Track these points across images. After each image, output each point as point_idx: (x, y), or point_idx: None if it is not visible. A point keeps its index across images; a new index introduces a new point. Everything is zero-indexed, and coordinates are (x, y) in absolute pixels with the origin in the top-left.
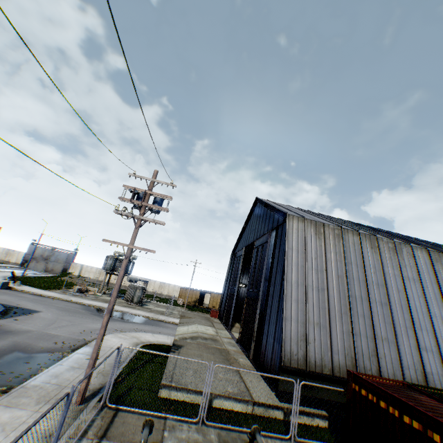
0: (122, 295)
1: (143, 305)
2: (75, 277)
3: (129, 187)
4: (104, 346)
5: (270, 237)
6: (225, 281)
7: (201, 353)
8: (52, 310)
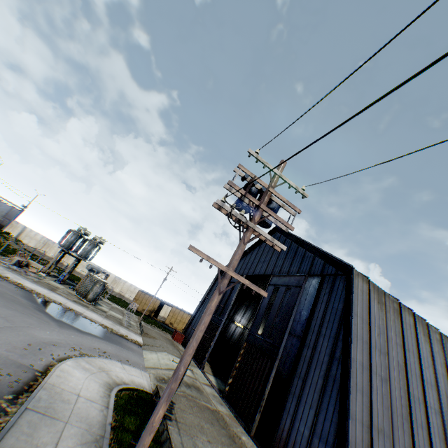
0: (70, 282)
1: (96, 304)
2: (12, 240)
3: (247, 172)
4: (67, 390)
5: (305, 282)
6: (201, 302)
7: (200, 421)
8: None
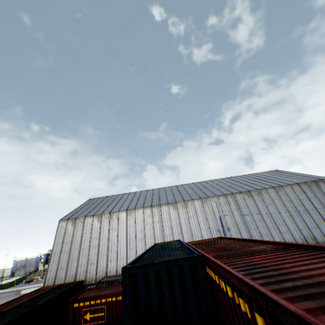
0: None
1: None
2: (38, 272)
3: None
4: None
5: None
6: None
7: None
8: None
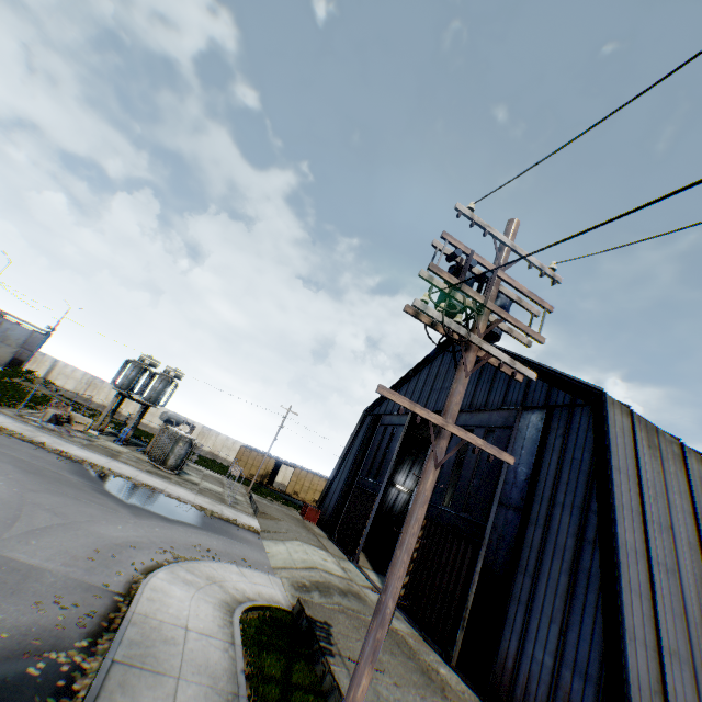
0: (135, 441)
1: (181, 473)
2: (40, 383)
3: (458, 246)
4: (168, 622)
5: (518, 419)
6: (342, 458)
7: None
8: (4, 468)
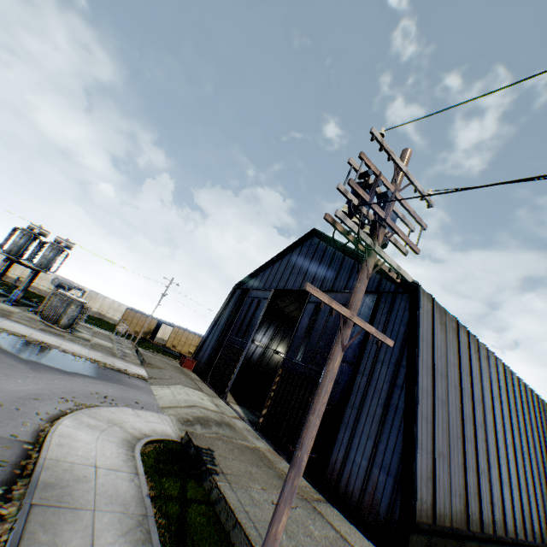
0: (25, 302)
1: (73, 330)
2: None
3: (371, 166)
4: (79, 463)
5: None
6: (215, 321)
7: (247, 467)
8: None
